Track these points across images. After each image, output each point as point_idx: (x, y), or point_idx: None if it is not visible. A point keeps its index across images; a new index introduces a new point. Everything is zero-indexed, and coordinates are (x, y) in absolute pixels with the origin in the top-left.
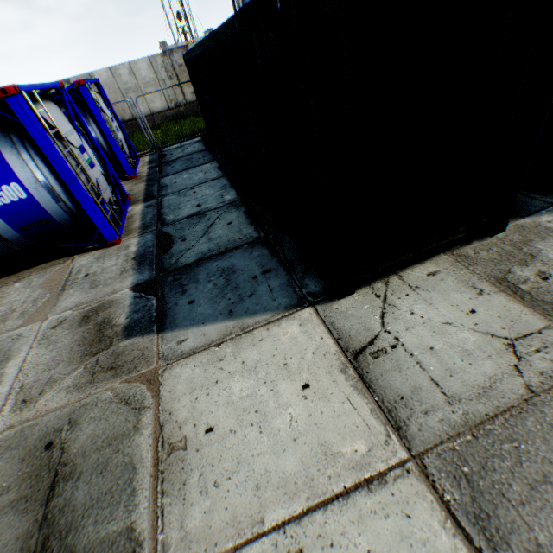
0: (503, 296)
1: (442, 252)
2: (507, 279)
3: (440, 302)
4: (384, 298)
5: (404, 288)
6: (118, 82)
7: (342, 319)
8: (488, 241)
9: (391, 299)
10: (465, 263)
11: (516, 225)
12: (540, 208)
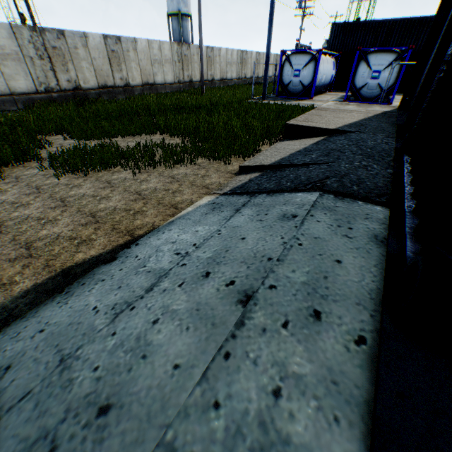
0: None
1: None
2: None
3: None
4: None
5: None
6: (227, 57)
7: None
8: None
9: None
10: None
11: None
12: None
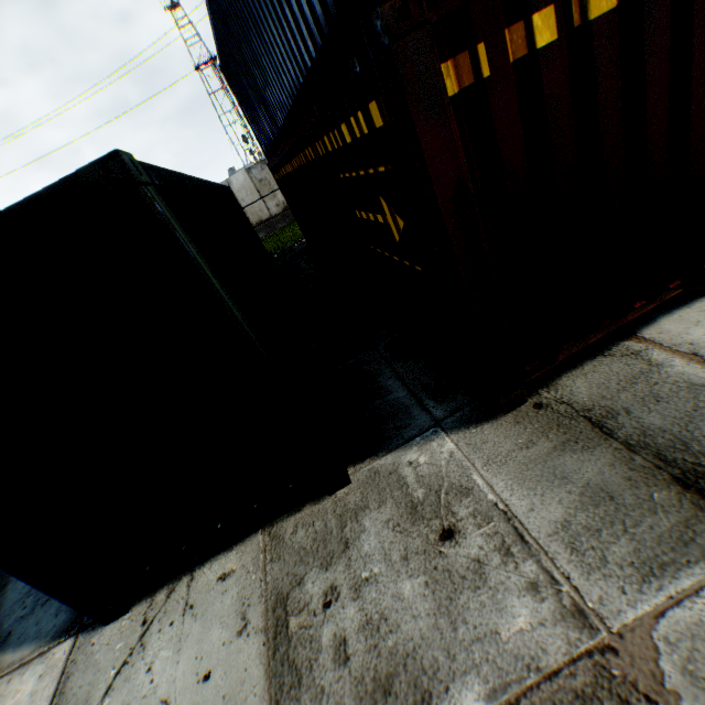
0: (259, 643)
1: (263, 527)
2: (288, 600)
3: (190, 647)
4: (147, 627)
5: (179, 606)
6: None
7: (83, 669)
8: (322, 505)
9: (152, 630)
10: (270, 554)
11: (371, 471)
12: (419, 431)
